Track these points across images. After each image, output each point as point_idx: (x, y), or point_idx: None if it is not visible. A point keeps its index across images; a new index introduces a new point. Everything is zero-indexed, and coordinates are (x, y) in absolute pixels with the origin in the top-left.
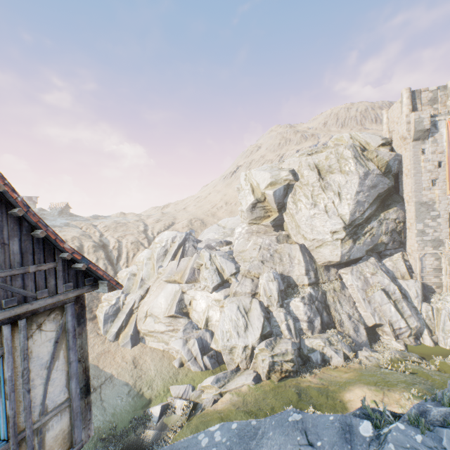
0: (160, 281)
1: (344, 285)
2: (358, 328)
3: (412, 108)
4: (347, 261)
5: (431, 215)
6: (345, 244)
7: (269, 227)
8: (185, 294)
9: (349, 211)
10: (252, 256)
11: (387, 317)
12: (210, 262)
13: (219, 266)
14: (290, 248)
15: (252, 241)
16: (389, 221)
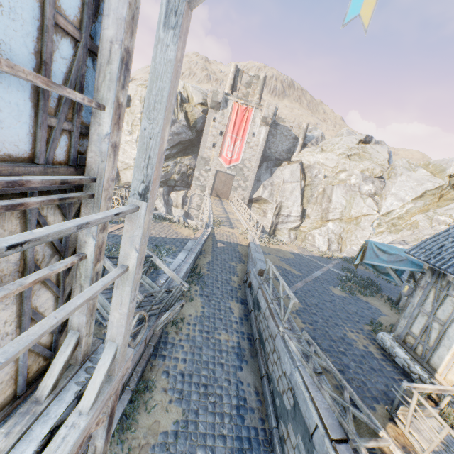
0: None
1: None
2: None
3: (233, 83)
4: None
5: (206, 168)
6: None
7: None
8: None
9: None
10: None
11: None
12: None
13: None
14: None
15: None
16: (183, 165)
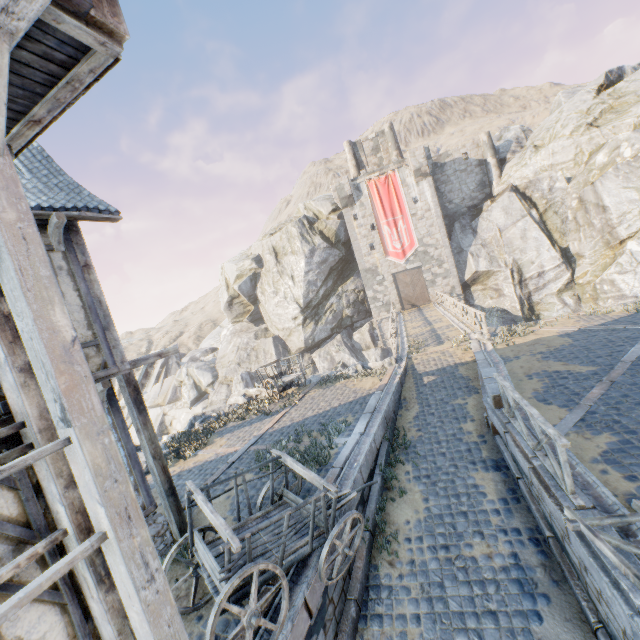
0: None
1: (316, 368)
2: None
3: (356, 163)
4: (316, 343)
5: (377, 280)
6: (308, 328)
7: (250, 323)
8: (167, 416)
9: (301, 294)
10: (230, 361)
11: None
12: (187, 377)
13: (196, 379)
14: (265, 343)
15: (233, 343)
16: (349, 293)
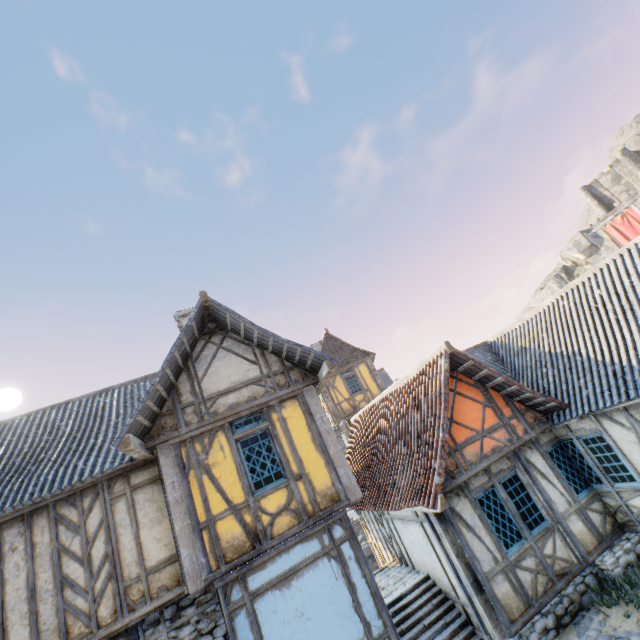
0: None
1: None
2: None
3: (597, 202)
4: None
5: None
6: None
7: None
8: None
9: None
10: None
11: None
12: None
13: None
14: None
15: None
16: None
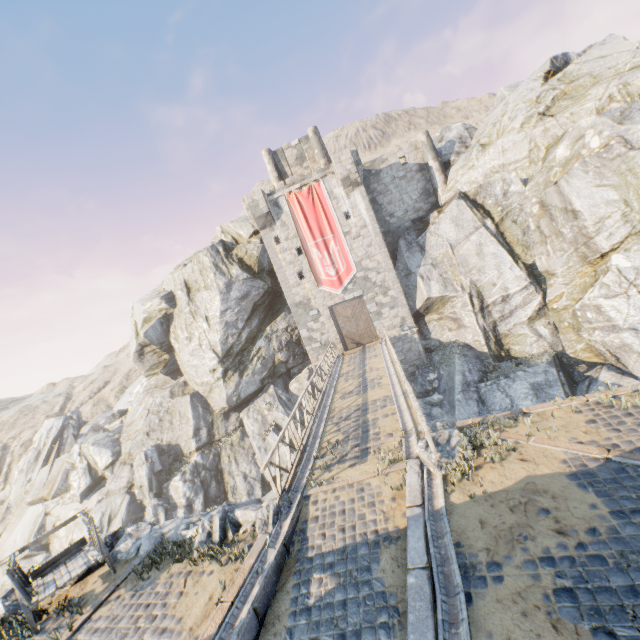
0: (23, 505)
1: (246, 432)
2: (254, 488)
3: (279, 175)
4: (243, 400)
5: (312, 316)
6: (230, 381)
7: (167, 376)
8: (49, 516)
9: (218, 340)
10: (137, 430)
11: (285, 463)
12: (80, 458)
13: (91, 459)
14: (182, 402)
15: (144, 404)
16: (280, 333)
